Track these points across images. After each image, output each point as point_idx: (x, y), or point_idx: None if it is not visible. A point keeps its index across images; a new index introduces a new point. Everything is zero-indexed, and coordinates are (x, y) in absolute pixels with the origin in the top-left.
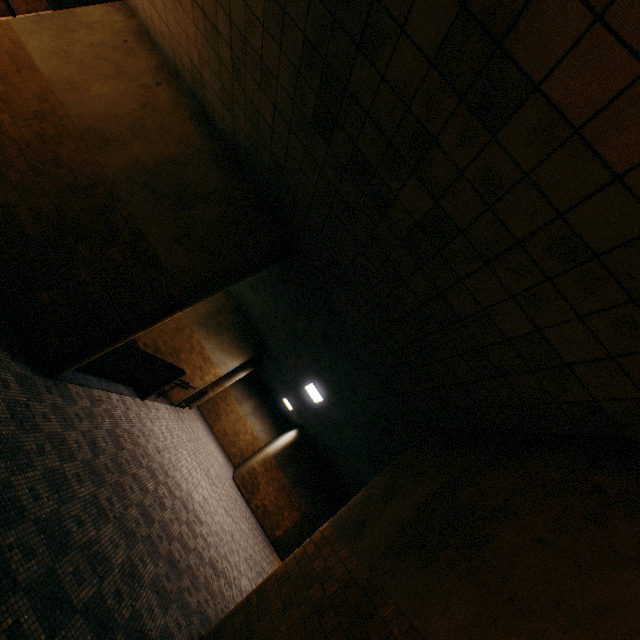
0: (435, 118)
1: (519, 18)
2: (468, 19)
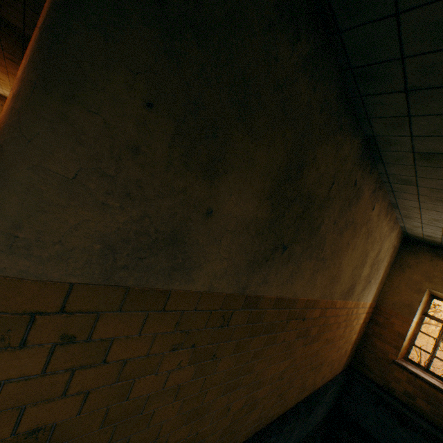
0: None
1: None
2: None
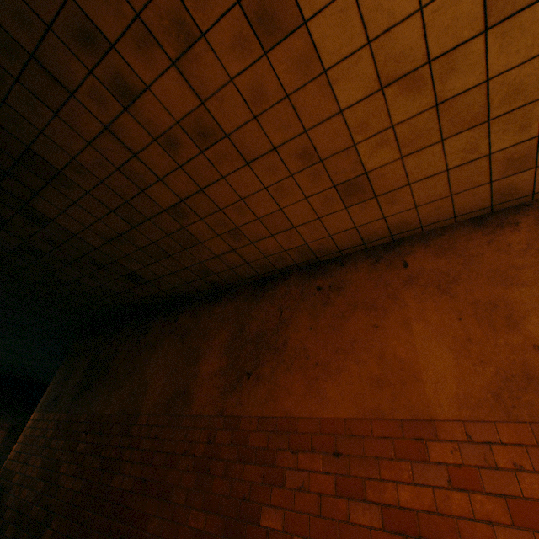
0: (5, 213)
1: (32, 200)
2: (5, 190)
